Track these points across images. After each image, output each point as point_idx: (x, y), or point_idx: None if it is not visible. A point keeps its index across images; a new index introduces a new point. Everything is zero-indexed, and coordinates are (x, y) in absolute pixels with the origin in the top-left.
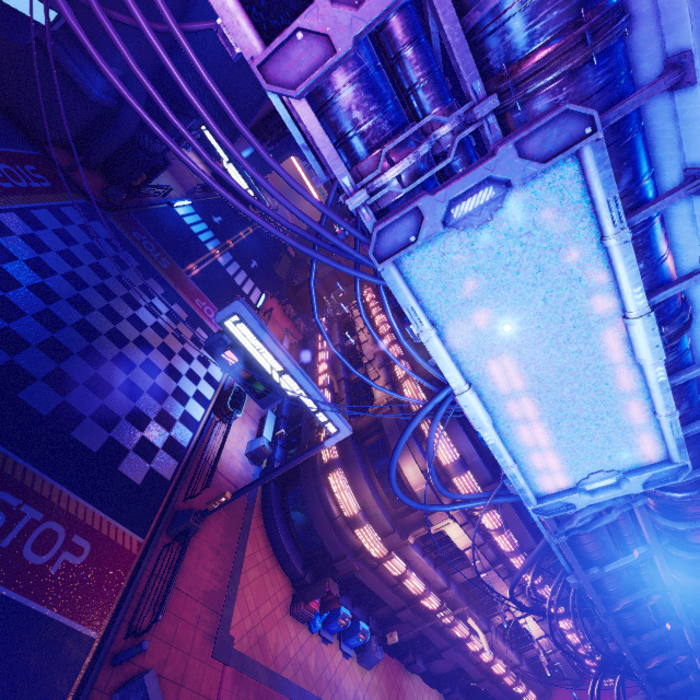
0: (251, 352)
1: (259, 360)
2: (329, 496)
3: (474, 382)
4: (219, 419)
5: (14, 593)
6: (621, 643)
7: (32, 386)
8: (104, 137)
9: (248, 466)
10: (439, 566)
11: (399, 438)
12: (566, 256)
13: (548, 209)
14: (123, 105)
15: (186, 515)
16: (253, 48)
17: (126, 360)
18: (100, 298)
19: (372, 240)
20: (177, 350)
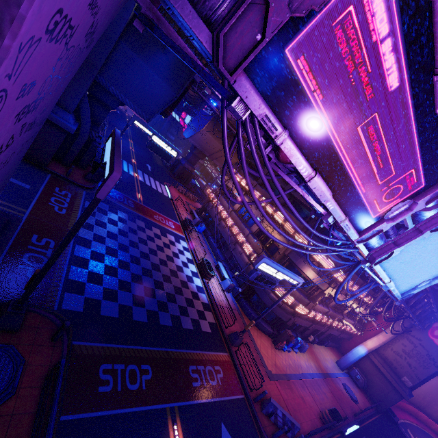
0: (267, 272)
1: (270, 273)
2: (275, 296)
3: (391, 277)
4: (206, 280)
5: (219, 398)
6: (410, 312)
7: (159, 316)
8: (74, 145)
9: (228, 295)
10: (325, 305)
11: (340, 286)
12: (433, 242)
13: (431, 235)
14: (81, 123)
15: (235, 335)
16: (356, 237)
17: (166, 276)
18: (135, 250)
19: (375, 262)
20: (171, 254)
